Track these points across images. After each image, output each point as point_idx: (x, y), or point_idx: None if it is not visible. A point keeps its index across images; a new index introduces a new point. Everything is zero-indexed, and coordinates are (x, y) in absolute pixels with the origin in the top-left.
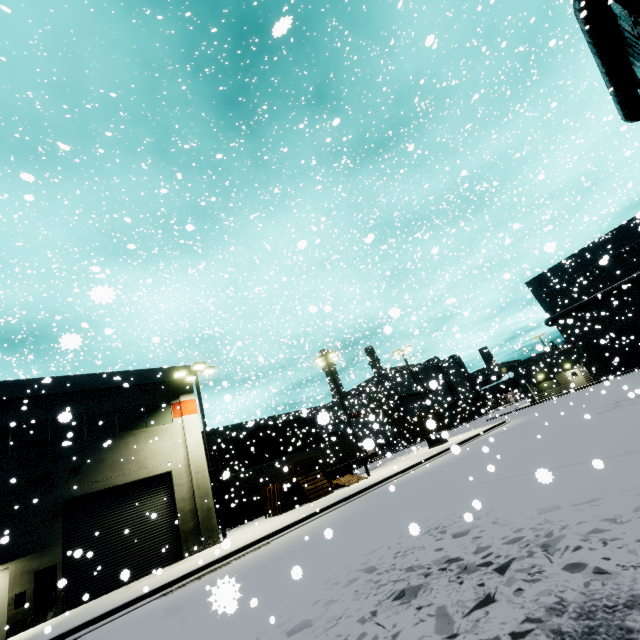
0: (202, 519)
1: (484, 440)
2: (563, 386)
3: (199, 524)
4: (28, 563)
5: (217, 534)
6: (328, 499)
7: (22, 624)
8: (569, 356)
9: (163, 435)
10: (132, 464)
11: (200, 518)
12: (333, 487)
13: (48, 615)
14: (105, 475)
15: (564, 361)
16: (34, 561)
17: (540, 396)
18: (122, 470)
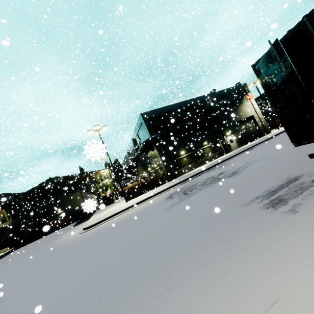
0: (265, 127)
1: None
2: None
3: (265, 128)
4: (235, 135)
5: (270, 130)
6: None
7: (240, 146)
8: None
9: (247, 105)
10: (244, 113)
11: (265, 126)
12: None
13: (243, 145)
14: (239, 116)
15: None
16: (236, 135)
17: None
18: (242, 115)
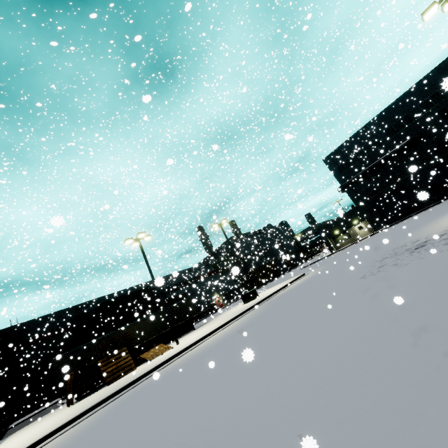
0: None
1: (274, 300)
2: (353, 237)
3: None
4: None
5: None
6: (109, 389)
7: None
8: (356, 214)
9: None
10: None
11: None
12: (142, 360)
13: None
14: None
15: (353, 218)
16: None
17: (337, 247)
18: None
